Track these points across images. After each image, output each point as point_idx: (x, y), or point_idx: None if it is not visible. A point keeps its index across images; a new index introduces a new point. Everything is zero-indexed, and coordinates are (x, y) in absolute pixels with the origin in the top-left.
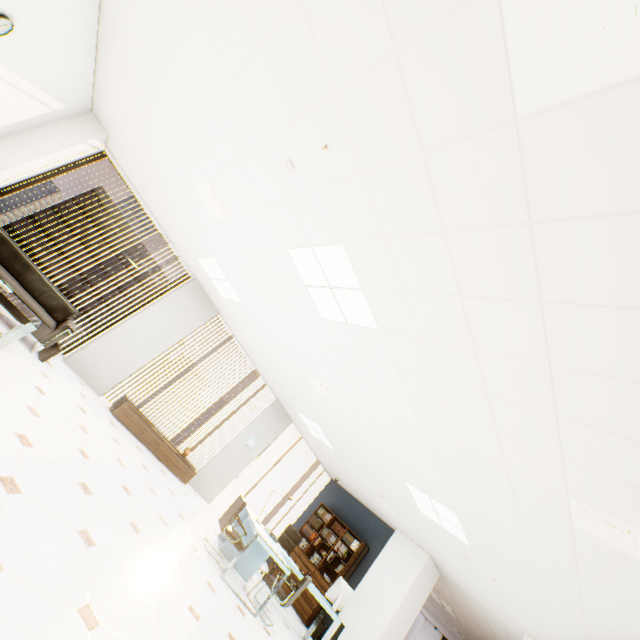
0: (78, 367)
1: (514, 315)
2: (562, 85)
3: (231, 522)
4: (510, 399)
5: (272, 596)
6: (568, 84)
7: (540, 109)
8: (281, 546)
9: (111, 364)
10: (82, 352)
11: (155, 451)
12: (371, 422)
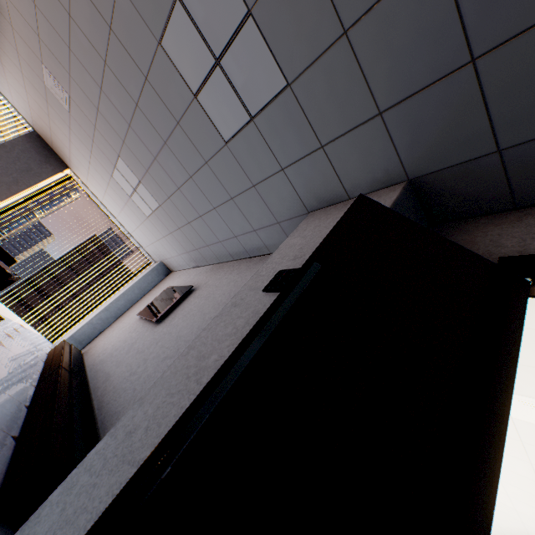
0: None
1: (515, 461)
2: (532, 420)
3: None
4: (515, 485)
5: None
6: (534, 421)
7: (522, 420)
8: None
9: None
10: None
11: None
12: None
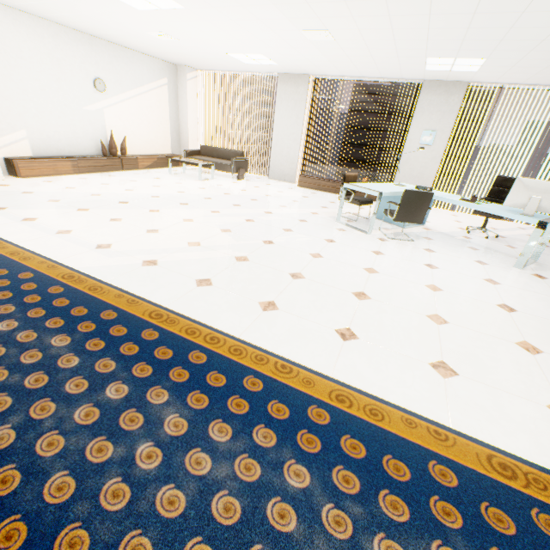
0: (275, 177)
1: None
2: None
3: (341, 191)
4: None
5: (372, 216)
6: None
7: None
8: (493, 201)
9: (285, 165)
10: (270, 169)
11: (336, 192)
12: (312, 6)
